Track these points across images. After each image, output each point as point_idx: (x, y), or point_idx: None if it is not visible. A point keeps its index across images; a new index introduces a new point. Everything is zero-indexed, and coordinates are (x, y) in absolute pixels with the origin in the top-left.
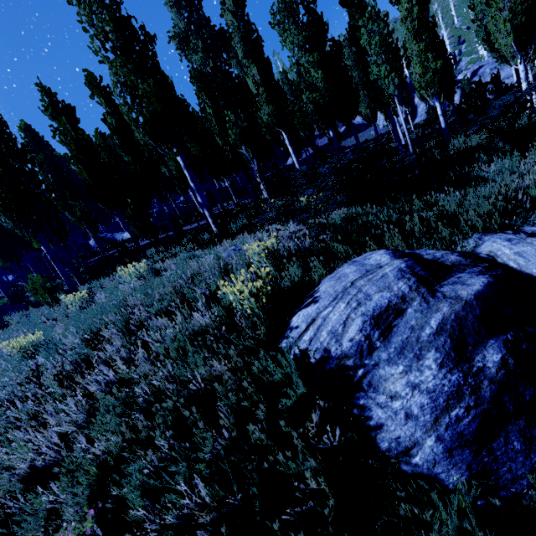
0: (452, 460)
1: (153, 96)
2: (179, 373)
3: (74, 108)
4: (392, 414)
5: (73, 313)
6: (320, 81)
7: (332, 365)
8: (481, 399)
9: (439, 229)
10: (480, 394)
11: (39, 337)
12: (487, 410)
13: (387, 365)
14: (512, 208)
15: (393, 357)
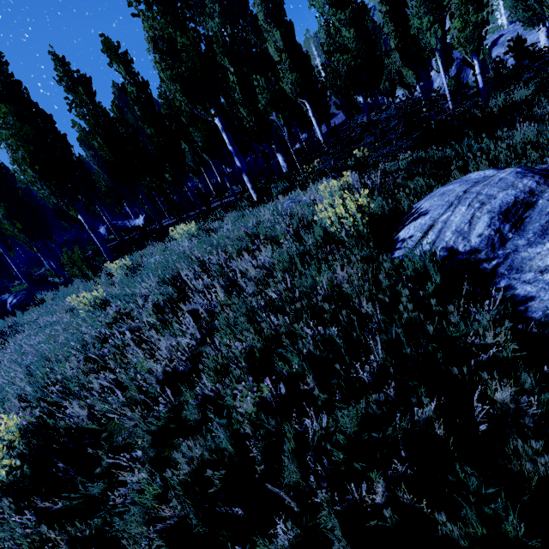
0: None
1: (193, 50)
2: (298, 284)
3: (89, 78)
4: (544, 285)
5: (118, 281)
6: (352, 41)
7: (461, 260)
8: None
9: (527, 153)
10: None
11: (102, 293)
12: None
13: (529, 247)
14: None
15: (534, 240)
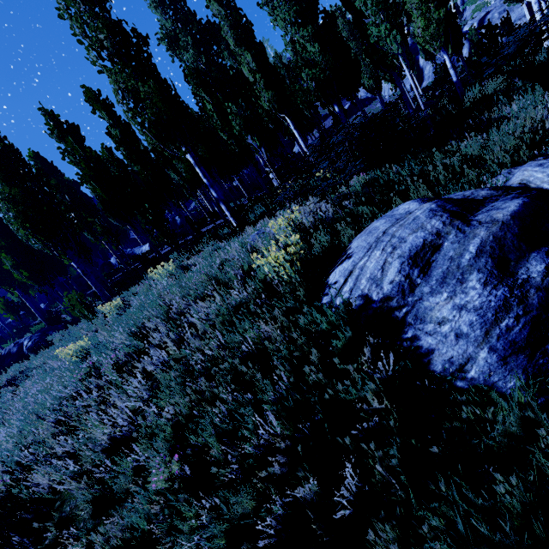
0: (507, 366)
1: (155, 97)
2: (230, 340)
3: (78, 127)
4: (442, 338)
5: (111, 321)
6: (318, 55)
7: (375, 309)
8: (530, 306)
9: (465, 172)
10: (527, 302)
11: (87, 342)
12: (536, 316)
13: (430, 296)
14: (540, 138)
15: (435, 288)
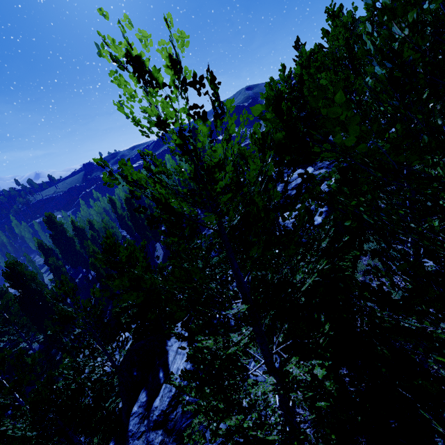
0: None
1: None
2: None
3: None
4: None
5: None
6: None
7: None
8: None
9: None
10: None
11: None
12: None
13: None
14: None
15: None
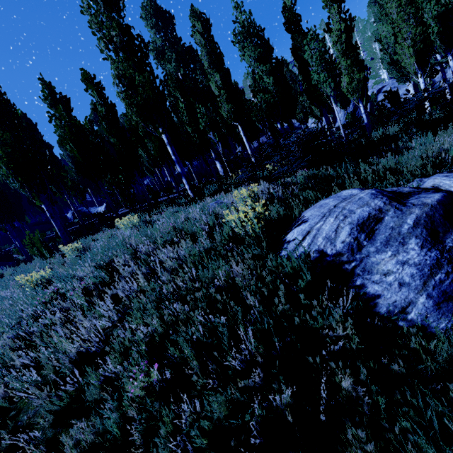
0: (440, 311)
1: (147, 86)
2: (202, 275)
3: (69, 99)
4: (387, 286)
5: (69, 261)
6: (271, 85)
7: (329, 261)
8: None
9: (387, 177)
10: None
11: (48, 273)
12: None
13: (377, 254)
14: (439, 162)
15: (380, 248)
